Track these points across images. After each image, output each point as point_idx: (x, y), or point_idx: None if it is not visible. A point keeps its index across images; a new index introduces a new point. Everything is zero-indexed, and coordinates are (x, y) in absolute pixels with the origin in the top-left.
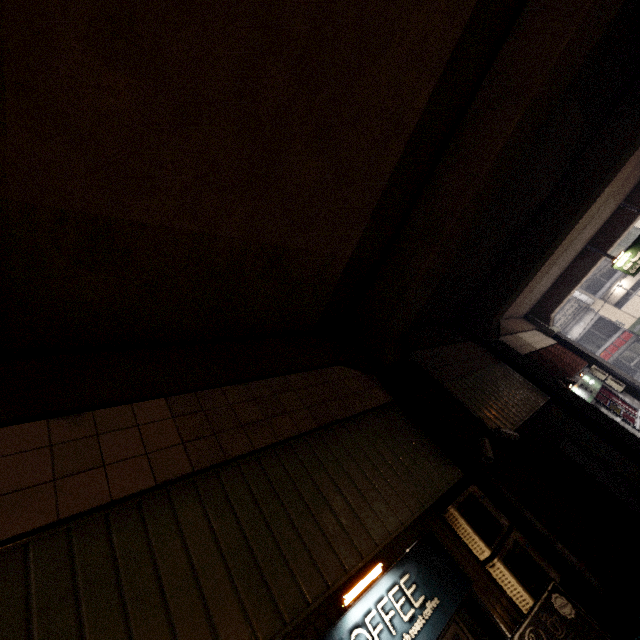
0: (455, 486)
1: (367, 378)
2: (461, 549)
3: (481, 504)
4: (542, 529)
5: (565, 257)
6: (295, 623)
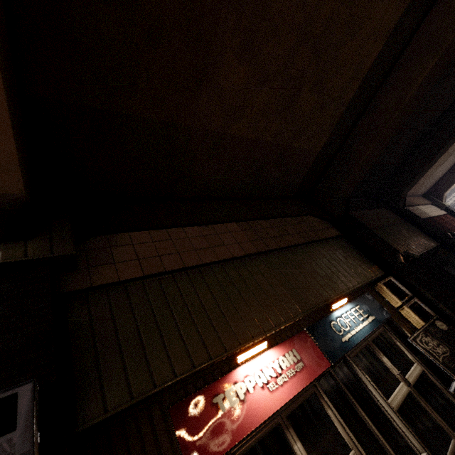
0: (379, 278)
1: (325, 223)
2: (384, 303)
3: (396, 284)
4: (431, 298)
5: None
6: (314, 309)
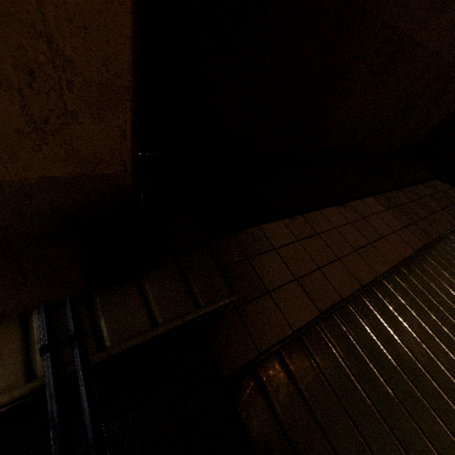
0: None
1: None
2: None
3: None
4: None
5: None
6: None
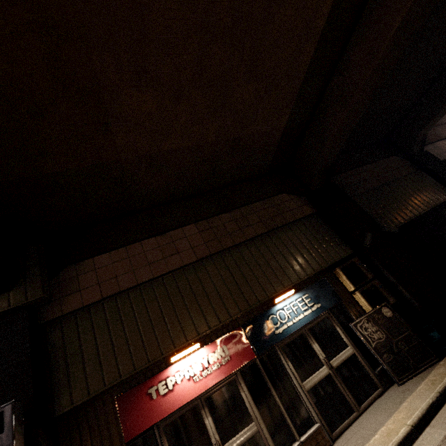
0: (347, 257)
1: (300, 199)
2: (340, 286)
3: (357, 267)
4: (392, 280)
5: None
6: (254, 306)
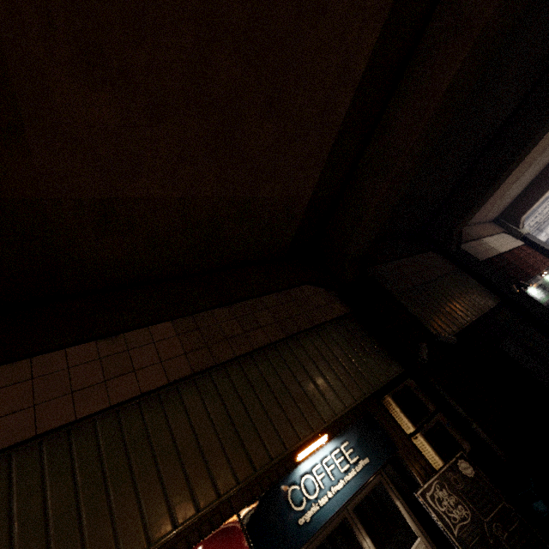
0: (396, 379)
1: (329, 294)
2: (393, 425)
3: (413, 394)
4: (462, 413)
5: (541, 160)
6: (262, 470)
